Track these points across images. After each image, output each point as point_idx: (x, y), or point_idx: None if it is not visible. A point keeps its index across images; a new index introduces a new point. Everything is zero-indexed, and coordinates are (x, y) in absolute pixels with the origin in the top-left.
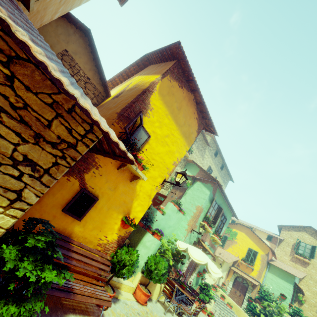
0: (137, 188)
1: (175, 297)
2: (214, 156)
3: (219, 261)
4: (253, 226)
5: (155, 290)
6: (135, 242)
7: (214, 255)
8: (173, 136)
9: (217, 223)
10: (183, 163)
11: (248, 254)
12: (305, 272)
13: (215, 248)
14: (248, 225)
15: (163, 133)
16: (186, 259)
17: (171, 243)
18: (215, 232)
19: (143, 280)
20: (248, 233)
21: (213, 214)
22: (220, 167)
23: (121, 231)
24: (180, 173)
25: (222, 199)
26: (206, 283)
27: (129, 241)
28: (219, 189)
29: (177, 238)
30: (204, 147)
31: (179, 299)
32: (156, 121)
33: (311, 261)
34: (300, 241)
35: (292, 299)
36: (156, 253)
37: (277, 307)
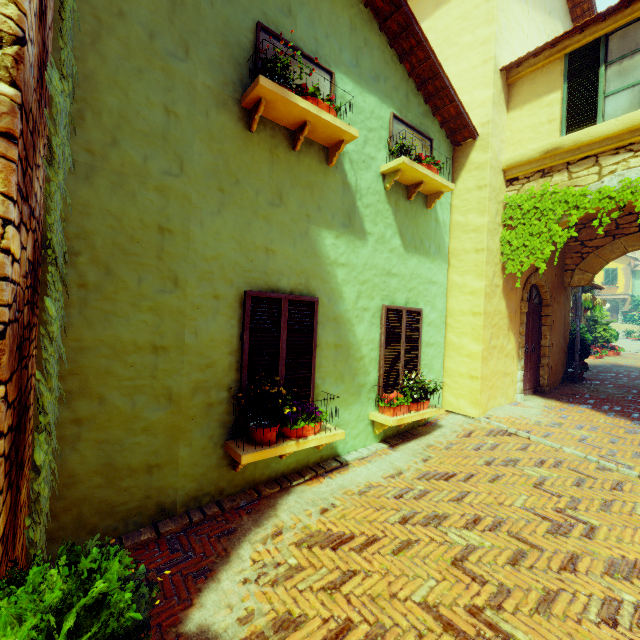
0: None
1: None
2: None
3: None
4: None
5: None
6: None
7: None
8: None
9: None
10: None
11: (606, 276)
12: None
13: None
14: None
15: None
16: None
17: None
18: None
19: None
20: None
21: None
22: None
23: None
24: None
25: None
26: None
27: None
28: None
29: None
30: None
31: None
32: None
33: None
34: None
35: None
36: None
37: None
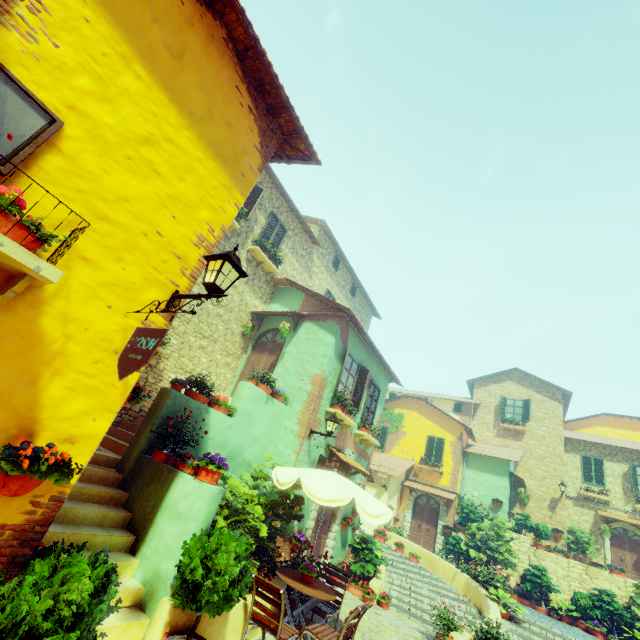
0: (48, 330)
1: (291, 613)
2: (333, 268)
3: (381, 481)
4: (428, 394)
5: (228, 625)
6: (148, 513)
7: (368, 473)
8: (176, 149)
9: (362, 403)
10: (266, 289)
11: (429, 448)
12: (521, 448)
13: (368, 457)
14: (420, 394)
15: (125, 126)
16: (311, 502)
17: (265, 479)
18: (363, 422)
19: (182, 618)
20: (422, 409)
21: (351, 385)
22: (349, 291)
23: (4, 508)
24: (214, 256)
25: (363, 351)
26: (364, 536)
27: (129, 517)
28: (354, 328)
29: (278, 462)
30: (308, 249)
31: (302, 612)
32: (79, 69)
33: (527, 427)
34: (506, 398)
35: (510, 502)
36: (217, 522)
37: (492, 526)
